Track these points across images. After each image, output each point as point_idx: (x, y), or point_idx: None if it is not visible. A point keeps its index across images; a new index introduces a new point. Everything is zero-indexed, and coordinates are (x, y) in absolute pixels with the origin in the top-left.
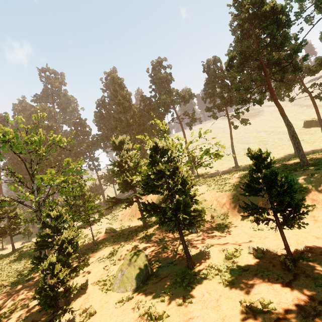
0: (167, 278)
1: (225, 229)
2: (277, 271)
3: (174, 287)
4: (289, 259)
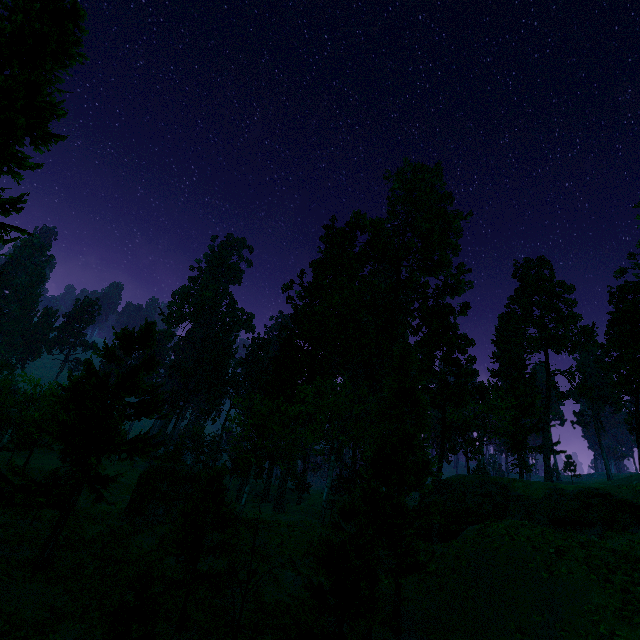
0: (7, 452)
1: (40, 452)
2: (52, 458)
3: (11, 453)
4: (58, 457)
